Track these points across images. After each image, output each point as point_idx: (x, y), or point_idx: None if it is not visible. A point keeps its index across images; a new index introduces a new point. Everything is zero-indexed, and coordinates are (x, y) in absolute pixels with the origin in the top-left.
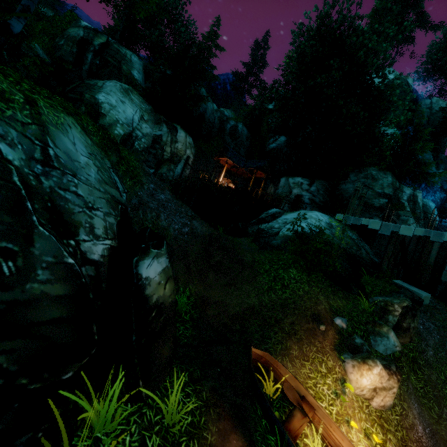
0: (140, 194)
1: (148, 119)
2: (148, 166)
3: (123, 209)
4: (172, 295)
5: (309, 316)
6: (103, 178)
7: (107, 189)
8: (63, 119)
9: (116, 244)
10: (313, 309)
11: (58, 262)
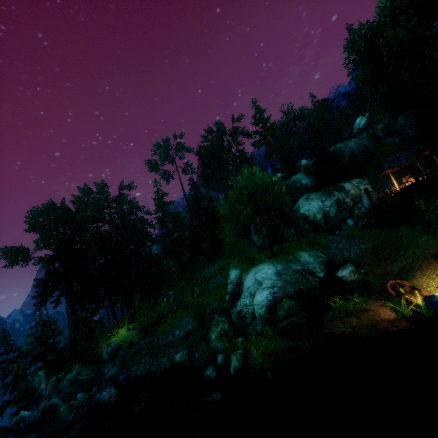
0: (331, 251)
1: (325, 198)
2: (346, 218)
3: (326, 261)
4: (358, 278)
5: (429, 257)
6: (314, 259)
7: (317, 261)
8: (299, 254)
9: (326, 272)
10: (434, 251)
11: (314, 279)
